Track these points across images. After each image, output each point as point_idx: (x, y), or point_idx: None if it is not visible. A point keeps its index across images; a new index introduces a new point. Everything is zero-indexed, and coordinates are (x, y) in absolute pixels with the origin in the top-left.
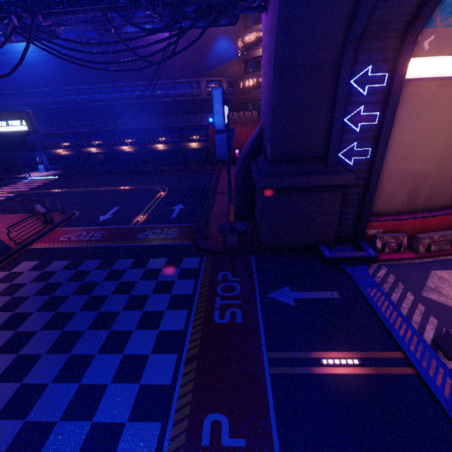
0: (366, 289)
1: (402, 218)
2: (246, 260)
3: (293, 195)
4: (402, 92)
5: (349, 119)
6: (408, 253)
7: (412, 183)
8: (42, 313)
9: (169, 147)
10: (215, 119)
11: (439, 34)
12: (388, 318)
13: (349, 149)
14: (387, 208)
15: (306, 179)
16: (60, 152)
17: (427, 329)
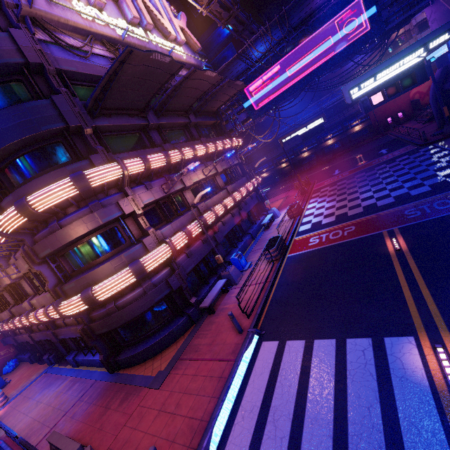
0: None
1: None
2: None
3: None
4: None
5: None
6: None
7: None
8: (361, 183)
9: (337, 139)
10: (449, 46)
11: None
12: None
13: None
14: None
15: None
16: (264, 176)
17: None
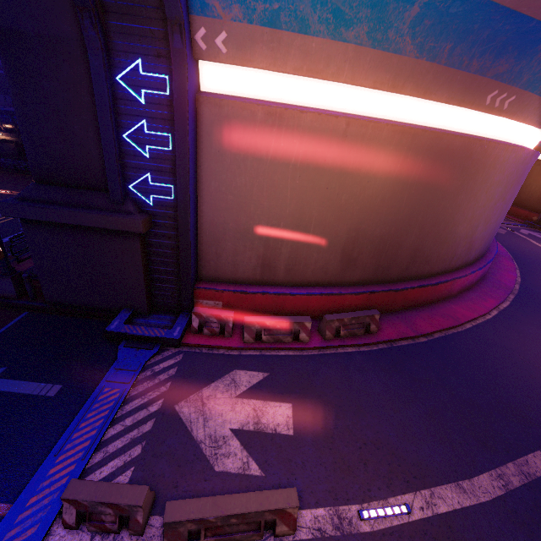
0: (106, 387)
1: (247, 291)
2: (4, 319)
3: (69, 236)
4: (217, 113)
5: (130, 136)
6: (233, 340)
7: (261, 245)
8: None
9: None
10: None
11: (233, 32)
12: (69, 441)
13: (142, 181)
14: (234, 274)
15: (72, 215)
16: None
17: (107, 466)
